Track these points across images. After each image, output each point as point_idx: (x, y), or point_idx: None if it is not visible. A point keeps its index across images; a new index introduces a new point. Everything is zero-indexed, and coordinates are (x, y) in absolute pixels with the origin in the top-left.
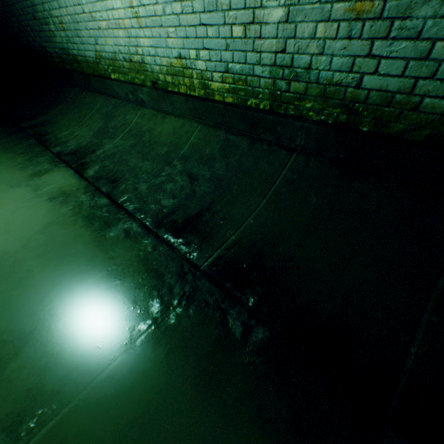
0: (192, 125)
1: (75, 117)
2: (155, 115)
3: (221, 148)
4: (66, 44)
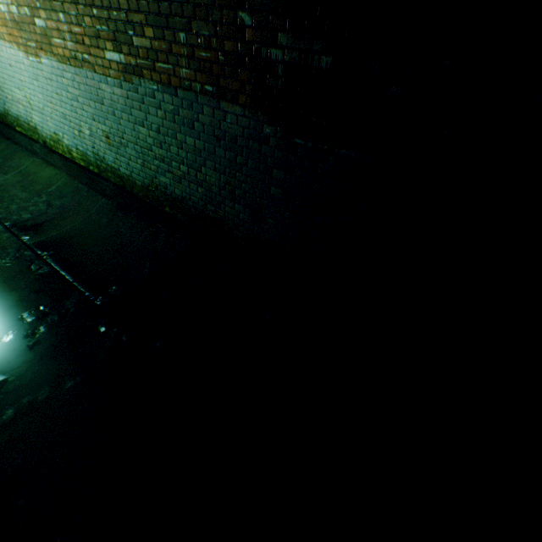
0: (63, 175)
1: None
2: (42, 164)
3: (73, 190)
4: None
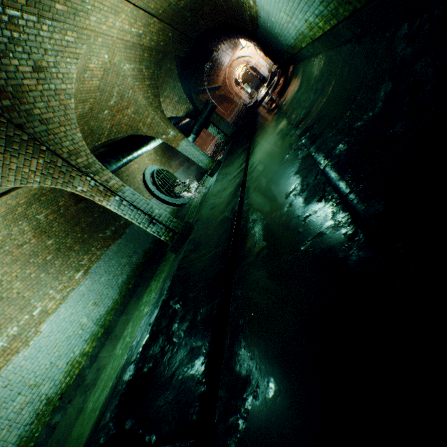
0: (322, 56)
1: (294, 86)
2: (313, 60)
3: (327, 64)
4: (285, 42)
